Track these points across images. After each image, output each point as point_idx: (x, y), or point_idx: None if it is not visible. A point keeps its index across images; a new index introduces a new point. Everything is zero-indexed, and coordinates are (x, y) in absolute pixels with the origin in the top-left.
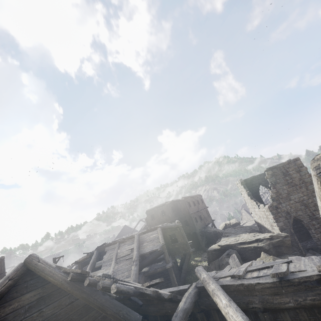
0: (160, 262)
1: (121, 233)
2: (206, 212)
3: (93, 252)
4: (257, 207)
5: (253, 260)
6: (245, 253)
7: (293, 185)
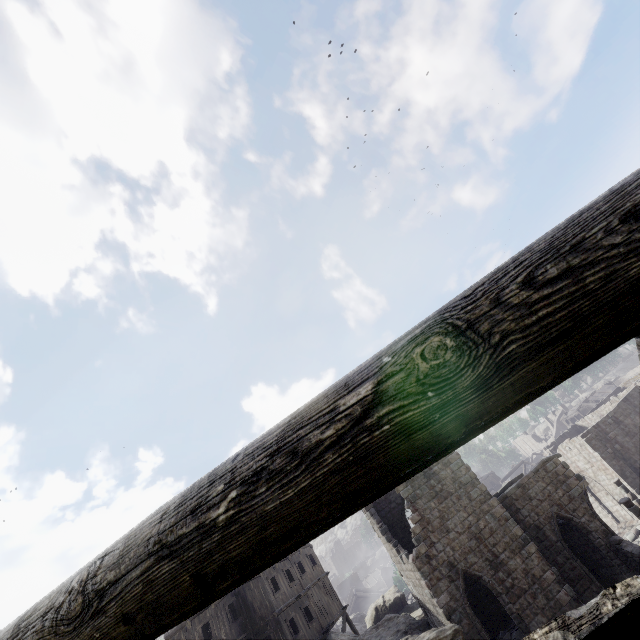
0: None
1: None
2: (326, 589)
3: None
4: (401, 560)
5: None
6: None
7: (445, 495)
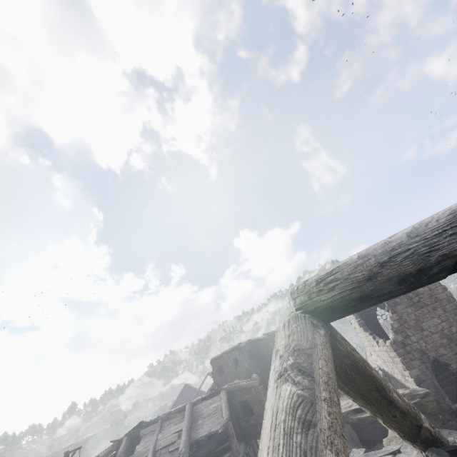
0: (227, 452)
1: (179, 399)
2: None
3: (122, 439)
4: (375, 344)
5: (379, 442)
6: (364, 429)
7: (421, 305)
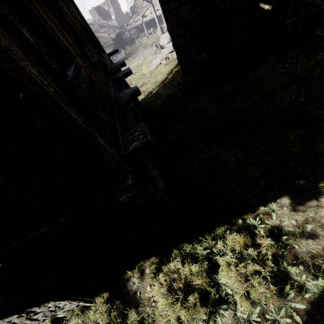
0: None
1: None
2: None
3: None
4: None
5: None
6: None
7: (117, 9)
